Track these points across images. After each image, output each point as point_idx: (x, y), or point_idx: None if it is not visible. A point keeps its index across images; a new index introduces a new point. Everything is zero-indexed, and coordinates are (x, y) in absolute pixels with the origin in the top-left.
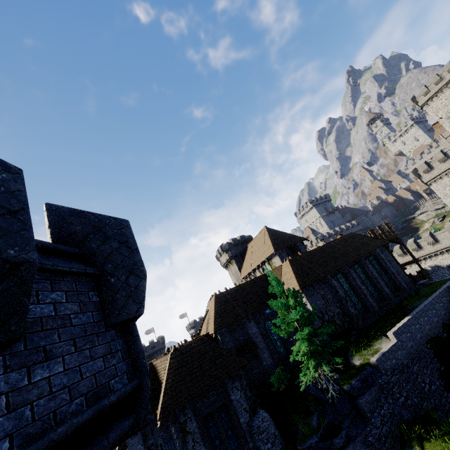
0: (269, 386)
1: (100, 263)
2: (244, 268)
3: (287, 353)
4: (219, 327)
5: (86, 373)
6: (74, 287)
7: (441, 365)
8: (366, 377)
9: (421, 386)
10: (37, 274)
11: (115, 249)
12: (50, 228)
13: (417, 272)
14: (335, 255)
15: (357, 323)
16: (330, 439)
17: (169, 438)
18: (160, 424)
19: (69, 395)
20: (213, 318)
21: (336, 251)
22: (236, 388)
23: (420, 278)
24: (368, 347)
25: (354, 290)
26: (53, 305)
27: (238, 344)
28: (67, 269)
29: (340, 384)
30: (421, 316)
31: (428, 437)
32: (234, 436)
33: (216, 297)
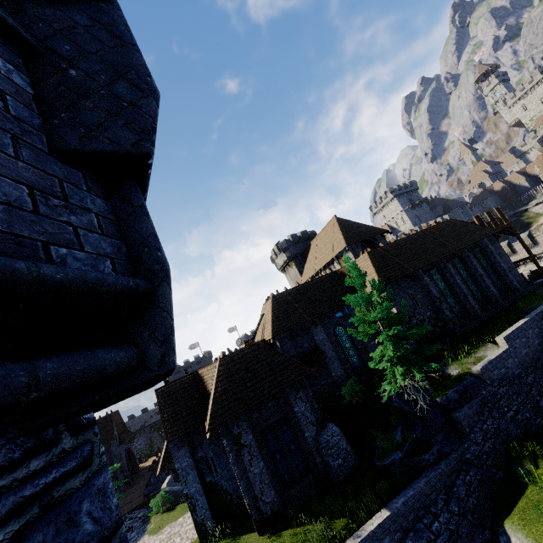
0: (339, 399)
1: (42, 34)
2: (306, 271)
3: (361, 363)
4: (277, 332)
5: None
6: None
7: None
8: (466, 388)
9: (535, 399)
10: None
11: (82, 27)
12: None
13: (531, 271)
14: (428, 246)
15: (453, 329)
16: (417, 455)
17: (220, 451)
18: (210, 435)
19: None
20: (270, 322)
21: (430, 241)
22: (300, 399)
23: (535, 278)
24: (468, 355)
25: (451, 289)
26: None
27: (301, 352)
28: None
29: (432, 396)
30: (542, 318)
31: None
32: (298, 450)
33: (274, 298)
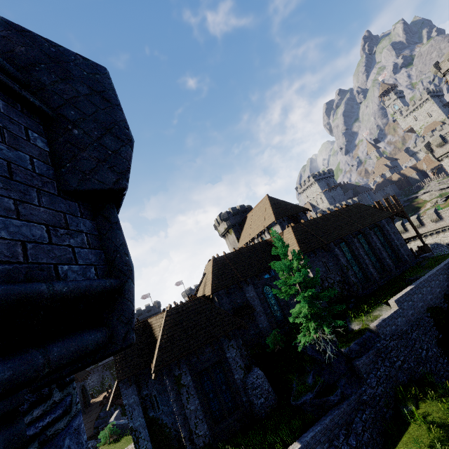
0: (264, 347)
1: (56, 104)
2: (242, 238)
3: (283, 317)
4: (216, 289)
5: None
6: None
7: (439, 333)
8: (365, 341)
9: (418, 351)
10: None
11: (83, 95)
12: None
13: (418, 247)
14: (339, 224)
15: (356, 292)
16: (324, 396)
17: (163, 390)
18: (155, 376)
19: None
20: (210, 280)
21: (341, 220)
22: (232, 346)
23: (421, 252)
24: (368, 314)
25: (356, 259)
26: None
27: (234, 307)
28: None
29: (338, 347)
30: (424, 286)
31: (424, 398)
32: (228, 390)
33: (215, 261)
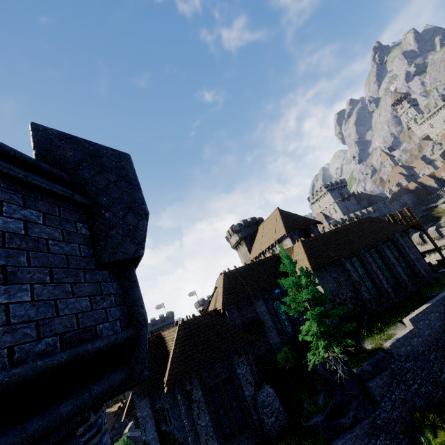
0: (275, 363)
1: (94, 194)
2: (254, 250)
3: (294, 333)
4: (227, 303)
5: (64, 310)
6: (57, 211)
7: None
8: (378, 362)
9: (437, 375)
10: (3, 182)
11: (112, 183)
12: (35, 149)
13: (437, 261)
14: (350, 238)
15: (370, 308)
16: (336, 418)
17: (175, 404)
18: (167, 390)
19: (37, 331)
20: (221, 295)
21: (352, 234)
22: (242, 362)
23: (440, 266)
24: (381, 332)
25: (368, 274)
26: (24, 223)
27: (245, 321)
28: (47, 187)
29: (350, 367)
30: (442, 304)
31: (443, 426)
32: (238, 407)
33: (225, 275)
